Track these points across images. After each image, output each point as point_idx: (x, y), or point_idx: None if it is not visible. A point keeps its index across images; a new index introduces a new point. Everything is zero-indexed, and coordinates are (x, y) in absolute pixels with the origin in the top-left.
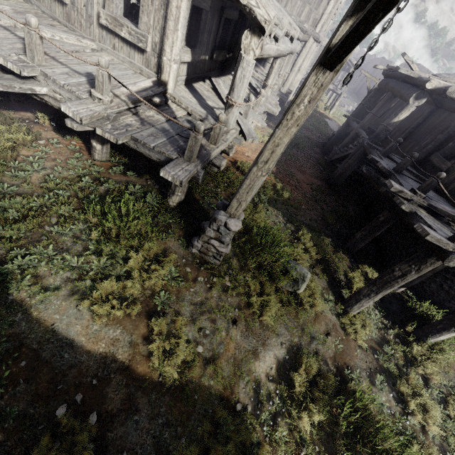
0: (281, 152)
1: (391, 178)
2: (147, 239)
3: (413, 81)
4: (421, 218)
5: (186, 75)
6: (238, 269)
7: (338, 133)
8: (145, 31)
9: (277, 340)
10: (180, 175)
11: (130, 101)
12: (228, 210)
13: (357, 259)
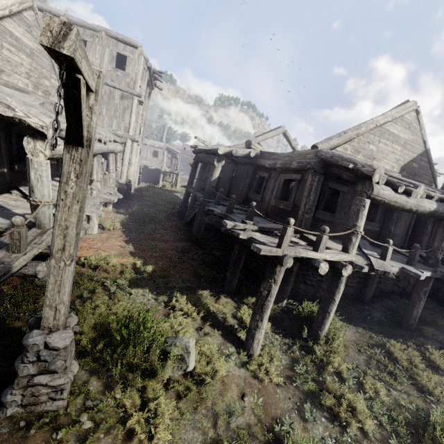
0: (75, 233)
1: (227, 218)
2: None
3: (211, 152)
4: (256, 240)
5: None
6: (102, 390)
7: (184, 200)
8: None
9: None
10: None
11: None
12: (43, 324)
13: (240, 295)
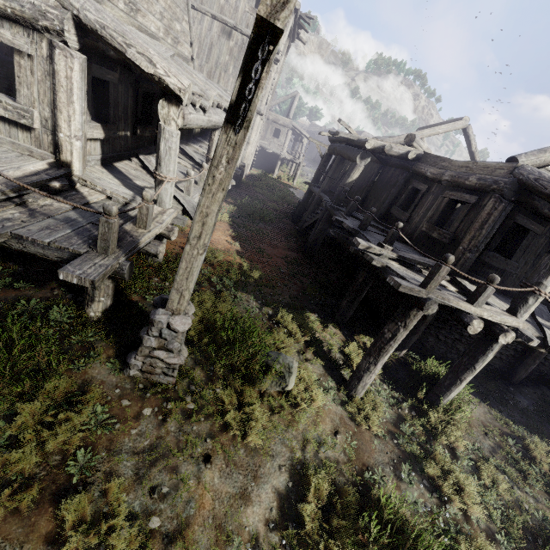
0: (213, 223)
1: (358, 236)
2: (49, 375)
3: (355, 143)
4: (393, 271)
5: (101, 153)
6: (204, 381)
7: (303, 200)
8: (28, 105)
9: (273, 465)
10: (91, 273)
11: (9, 189)
12: (168, 305)
13: (351, 330)
